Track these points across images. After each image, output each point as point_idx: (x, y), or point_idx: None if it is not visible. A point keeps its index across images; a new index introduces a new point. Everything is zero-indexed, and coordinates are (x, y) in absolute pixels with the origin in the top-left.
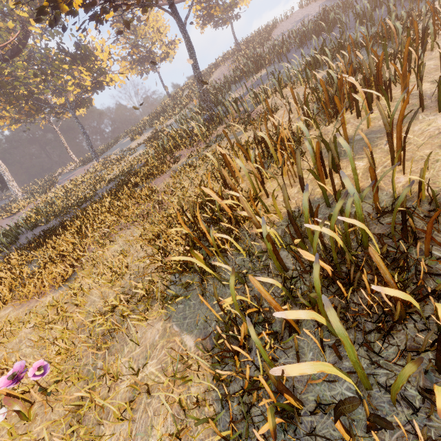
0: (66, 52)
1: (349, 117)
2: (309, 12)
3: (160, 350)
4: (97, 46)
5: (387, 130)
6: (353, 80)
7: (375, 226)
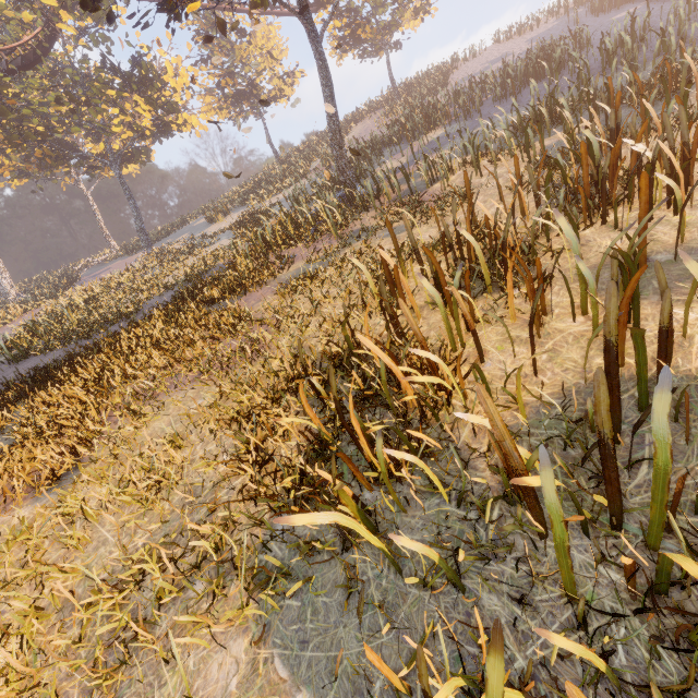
0: (115, 70)
1: (626, 217)
2: (511, 49)
3: None
4: (168, 66)
5: None
6: (664, 147)
7: None
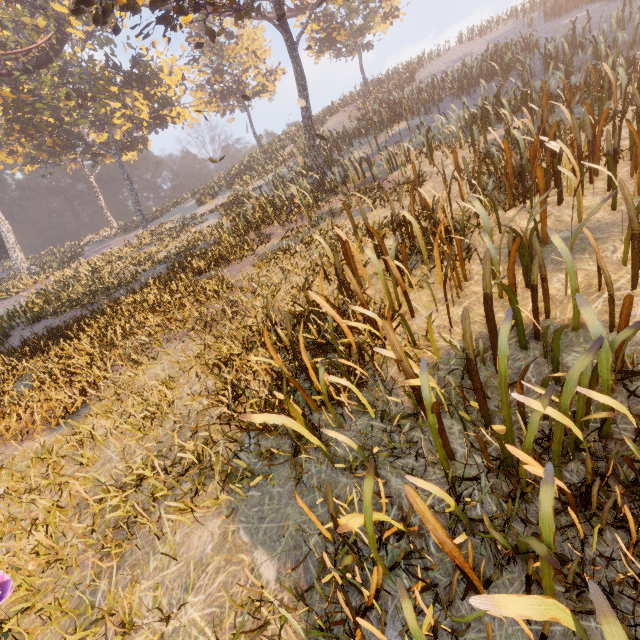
0: (117, 69)
1: None
2: (472, 49)
3: (213, 576)
4: (164, 66)
5: (633, 230)
6: (563, 146)
7: (614, 394)
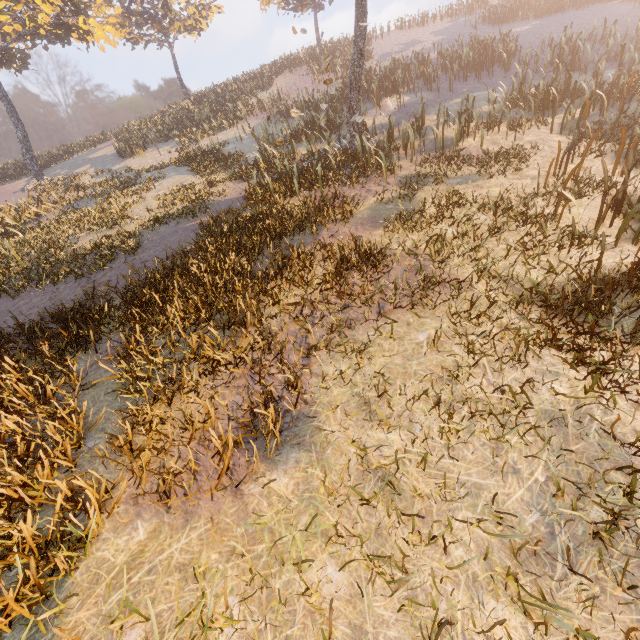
0: None
1: None
2: (419, 37)
3: None
4: None
5: None
6: None
7: None
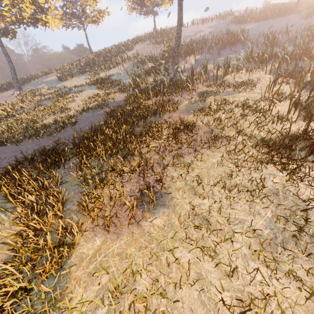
0: None
1: None
2: (202, 29)
3: None
4: None
5: None
6: None
7: None
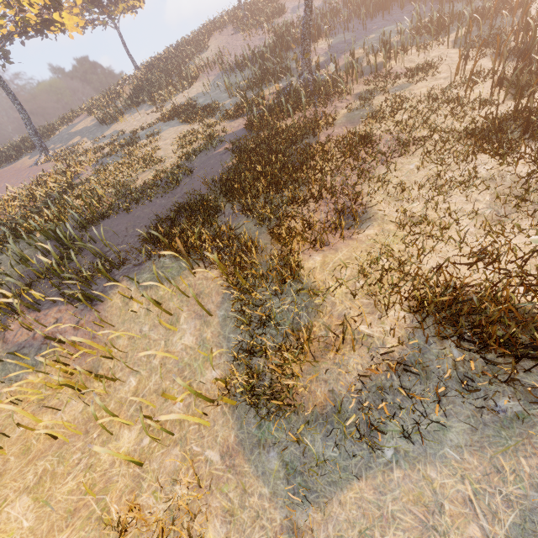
0: None
1: None
2: None
3: None
4: None
5: None
6: None
7: None
